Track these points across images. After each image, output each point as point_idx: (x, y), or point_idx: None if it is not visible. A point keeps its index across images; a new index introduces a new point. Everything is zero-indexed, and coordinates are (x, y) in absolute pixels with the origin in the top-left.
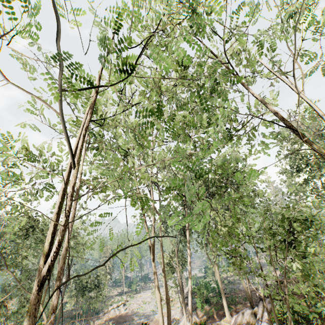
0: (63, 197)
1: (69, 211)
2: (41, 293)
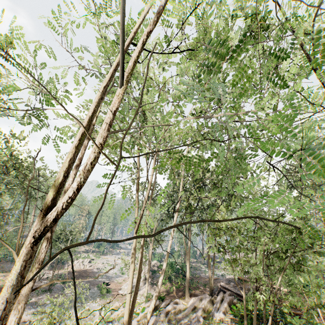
0: (86, 127)
1: (102, 145)
2: (36, 247)
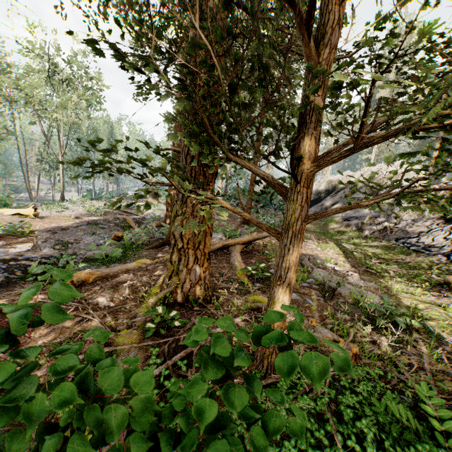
0: None
1: None
2: None
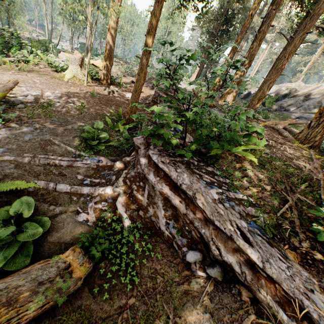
0: None
1: None
2: None
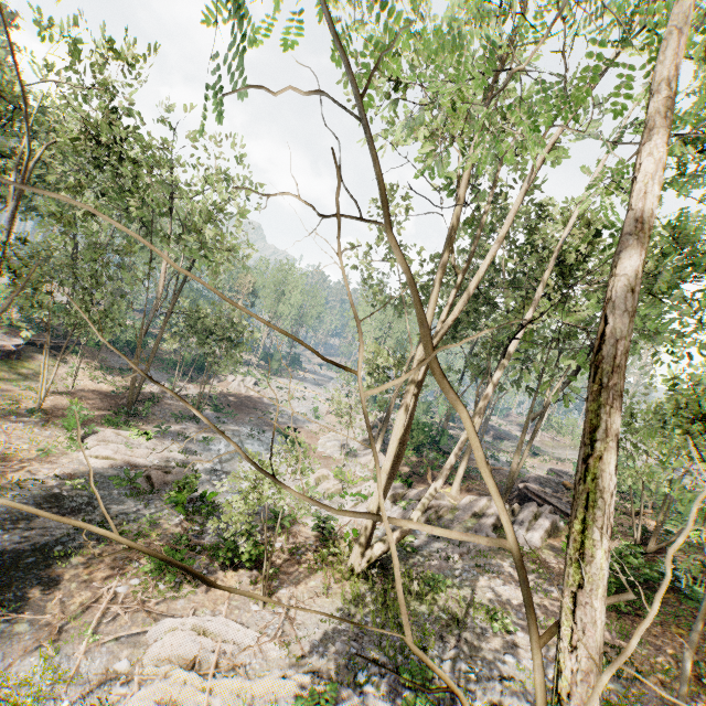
0: None
1: None
2: None
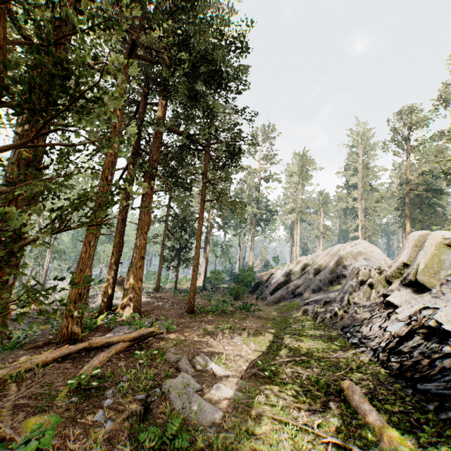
0: None
1: None
2: None
